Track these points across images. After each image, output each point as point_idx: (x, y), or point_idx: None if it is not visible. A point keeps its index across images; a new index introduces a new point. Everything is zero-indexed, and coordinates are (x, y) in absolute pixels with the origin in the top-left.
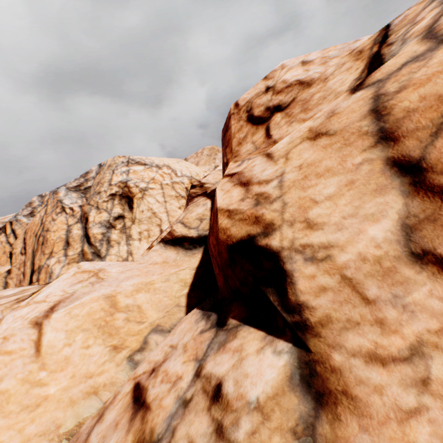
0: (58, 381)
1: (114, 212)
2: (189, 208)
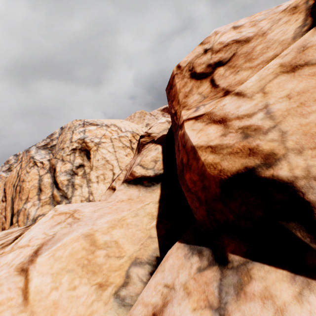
0: None
1: (76, 162)
2: (143, 153)
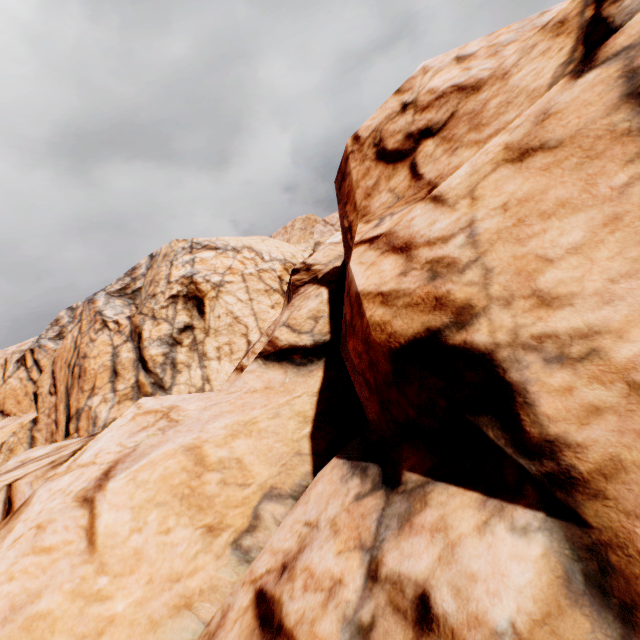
0: (127, 591)
1: (178, 321)
2: (294, 302)
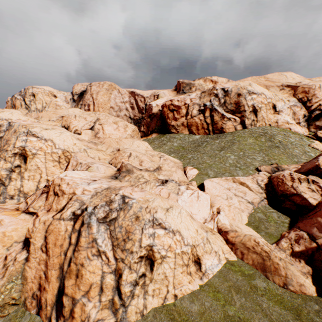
0: None
1: (15, 163)
2: (39, 199)
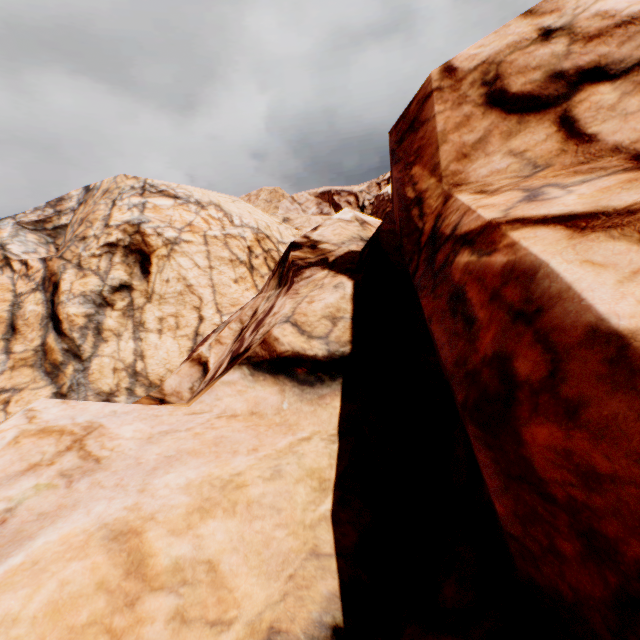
0: None
1: (112, 277)
2: (298, 289)
